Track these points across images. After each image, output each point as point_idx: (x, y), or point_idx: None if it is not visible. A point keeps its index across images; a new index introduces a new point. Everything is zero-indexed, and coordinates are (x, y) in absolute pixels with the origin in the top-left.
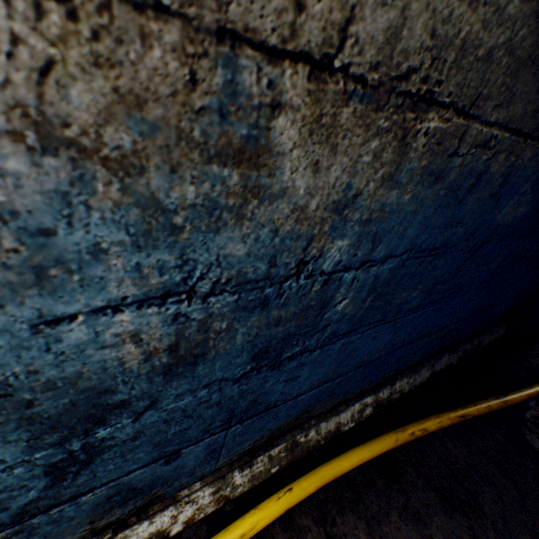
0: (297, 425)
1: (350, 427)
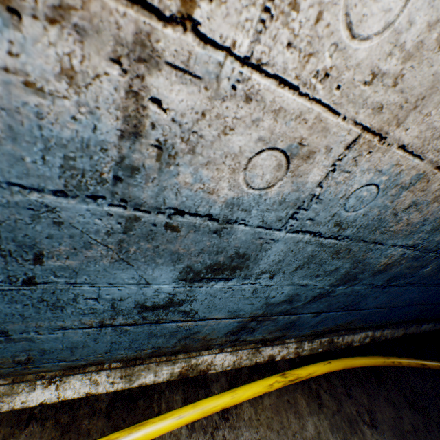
0: (338, 330)
1: (356, 345)
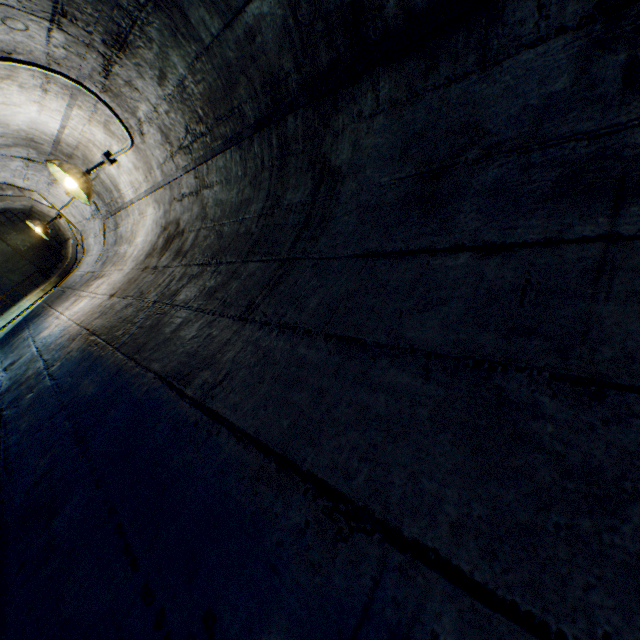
0: None
1: None
